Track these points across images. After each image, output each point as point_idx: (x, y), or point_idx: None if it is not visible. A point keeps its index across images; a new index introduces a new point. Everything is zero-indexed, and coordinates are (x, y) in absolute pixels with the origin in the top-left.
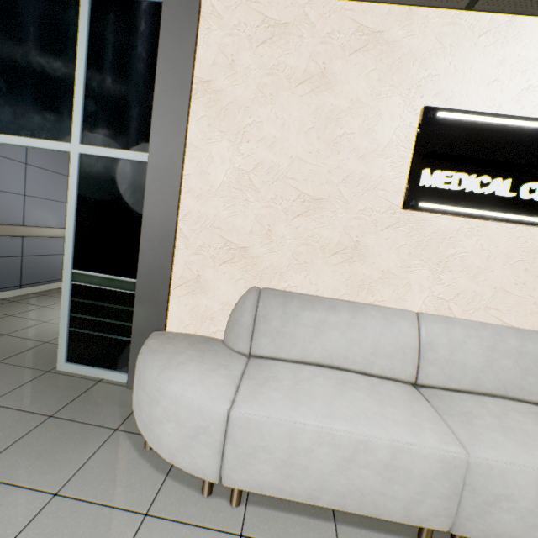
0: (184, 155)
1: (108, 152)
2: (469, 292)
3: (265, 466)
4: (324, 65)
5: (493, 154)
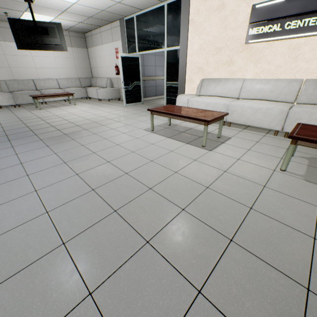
0: (187, 44)
1: (172, 48)
2: (266, 69)
3: None
4: (222, 2)
5: (276, 15)
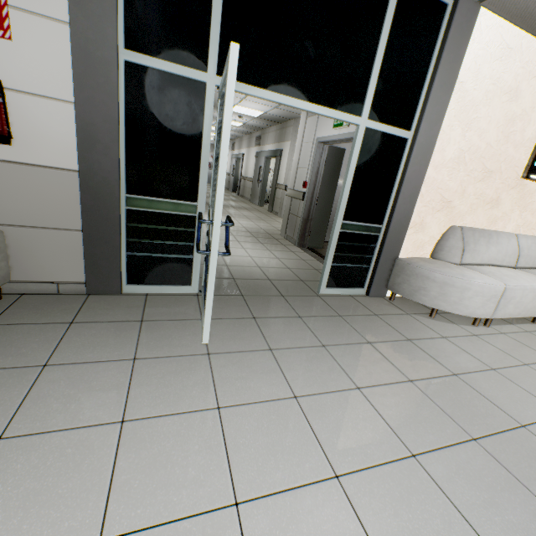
0: (437, 137)
1: (386, 128)
2: (528, 222)
3: (510, 306)
4: (518, 84)
5: None
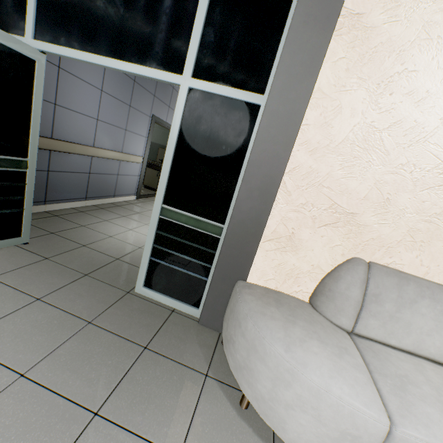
0: (308, 101)
1: (220, 89)
2: None
3: None
4: None
5: None
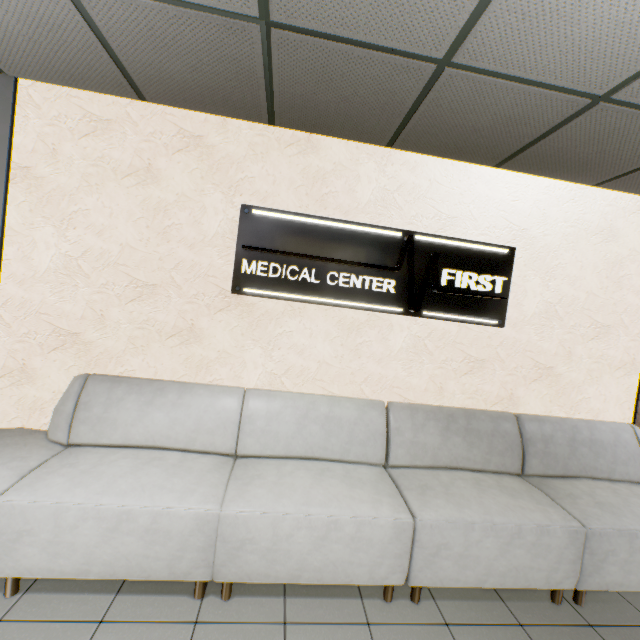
0: (2, 239)
1: None
2: (298, 367)
3: (31, 549)
4: (149, 161)
5: (303, 247)
